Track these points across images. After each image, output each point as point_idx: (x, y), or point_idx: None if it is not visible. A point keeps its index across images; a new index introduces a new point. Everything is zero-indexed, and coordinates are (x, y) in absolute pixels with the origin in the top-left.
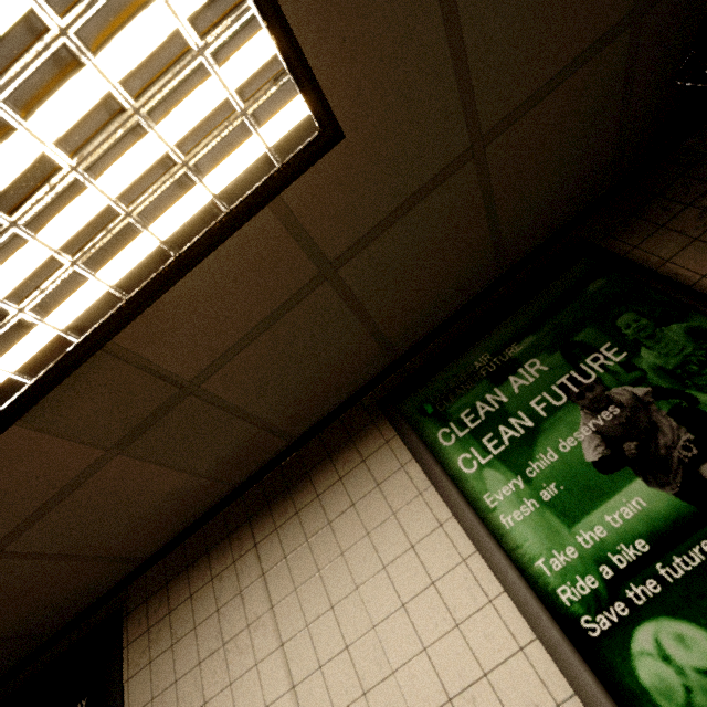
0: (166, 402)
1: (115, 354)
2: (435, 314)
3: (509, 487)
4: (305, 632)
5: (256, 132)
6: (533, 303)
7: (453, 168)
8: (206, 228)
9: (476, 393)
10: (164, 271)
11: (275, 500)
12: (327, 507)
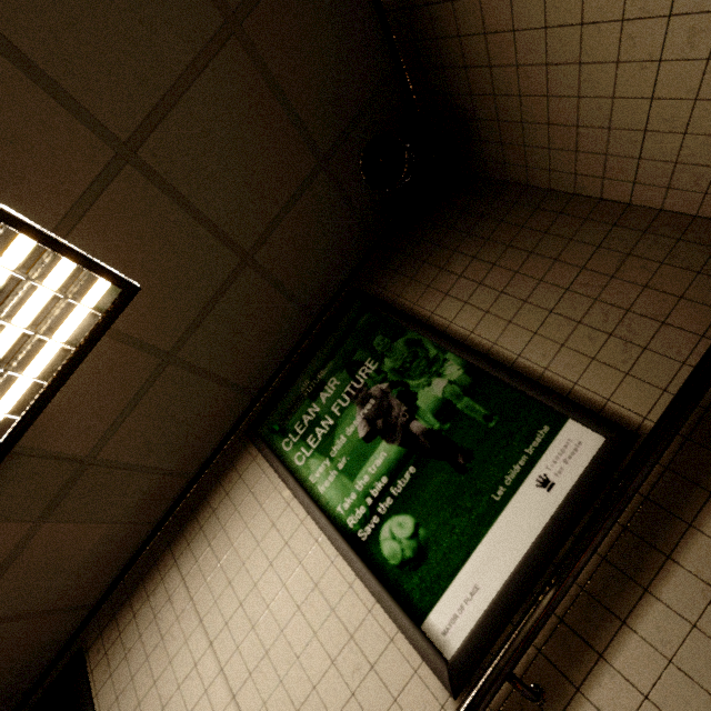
0: (72, 476)
1: (22, 453)
2: (272, 359)
3: (322, 467)
4: (215, 606)
5: (79, 303)
6: (331, 338)
7: (235, 275)
8: (63, 362)
9: (302, 410)
10: (41, 395)
11: (185, 525)
12: (220, 517)
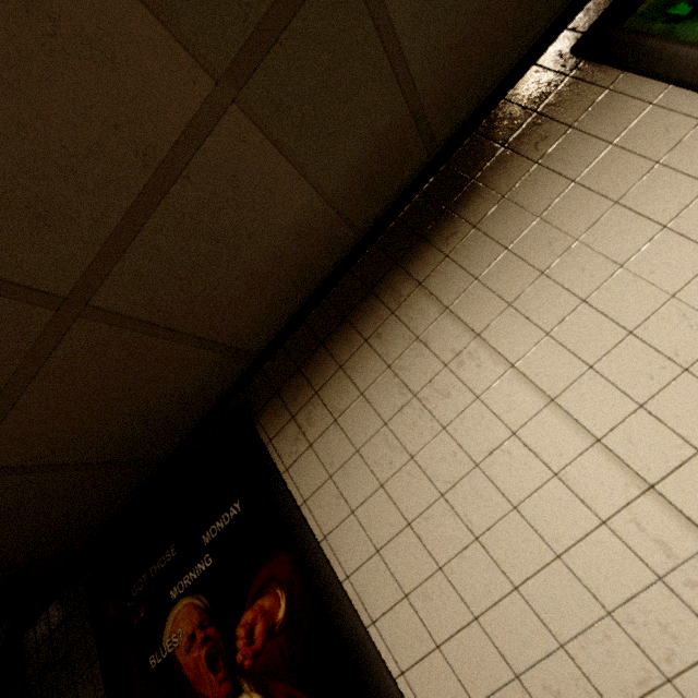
0: None
1: None
2: None
3: None
4: (547, 341)
5: None
6: None
7: None
8: None
9: None
10: None
11: (431, 229)
12: (526, 202)
